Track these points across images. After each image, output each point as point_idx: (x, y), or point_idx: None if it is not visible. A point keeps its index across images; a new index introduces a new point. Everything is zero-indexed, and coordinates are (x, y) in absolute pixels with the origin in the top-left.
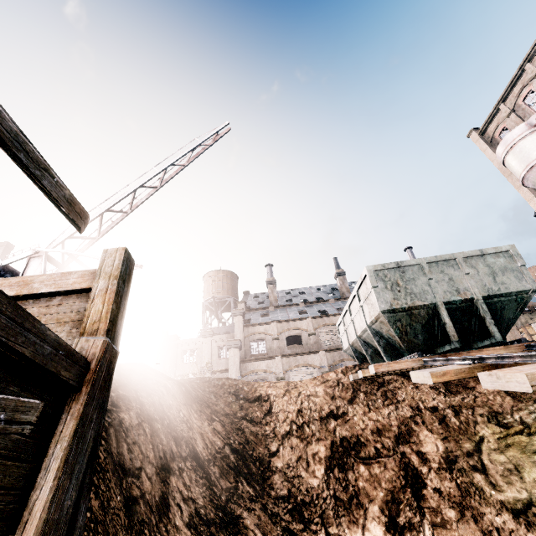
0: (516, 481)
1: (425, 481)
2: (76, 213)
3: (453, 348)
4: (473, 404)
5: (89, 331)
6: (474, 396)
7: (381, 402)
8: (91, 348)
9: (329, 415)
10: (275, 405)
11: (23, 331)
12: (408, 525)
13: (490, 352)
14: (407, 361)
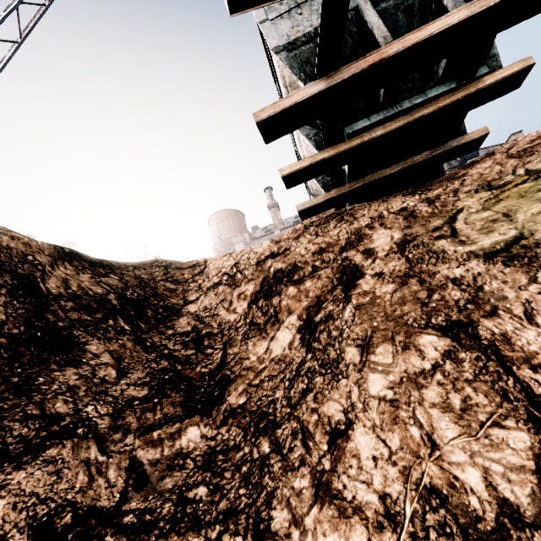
0: (501, 227)
1: (363, 273)
2: None
3: (407, 94)
4: (458, 187)
5: None
6: (462, 181)
7: (333, 226)
8: None
9: (268, 257)
10: (210, 266)
11: None
12: (325, 319)
13: (440, 22)
14: (302, 89)
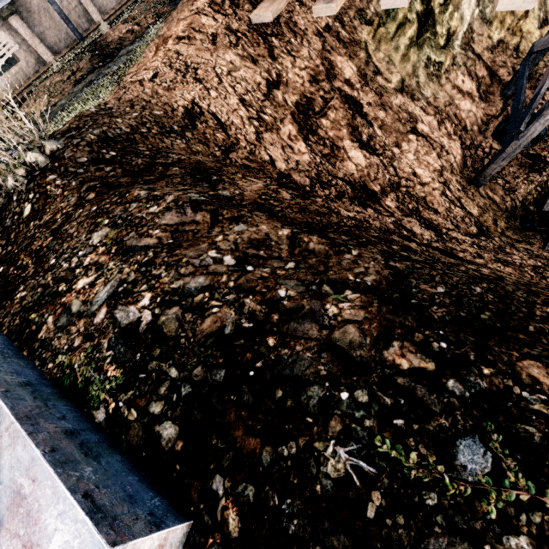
0: (393, 70)
1: (361, 103)
2: None
3: None
4: (344, 7)
5: None
6: None
7: (295, 42)
8: None
9: (270, 88)
10: (217, 112)
11: None
12: (369, 138)
13: None
14: None
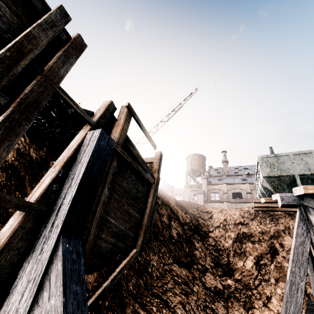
0: None
1: (278, 253)
2: (155, 147)
3: None
4: None
5: (153, 172)
6: None
7: (268, 222)
8: (155, 176)
9: (239, 223)
10: (214, 215)
11: (147, 169)
12: (264, 264)
13: None
14: None
